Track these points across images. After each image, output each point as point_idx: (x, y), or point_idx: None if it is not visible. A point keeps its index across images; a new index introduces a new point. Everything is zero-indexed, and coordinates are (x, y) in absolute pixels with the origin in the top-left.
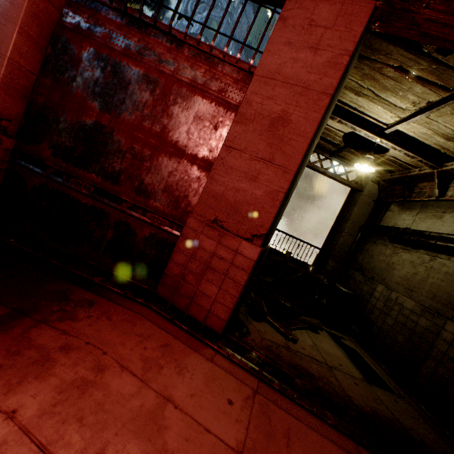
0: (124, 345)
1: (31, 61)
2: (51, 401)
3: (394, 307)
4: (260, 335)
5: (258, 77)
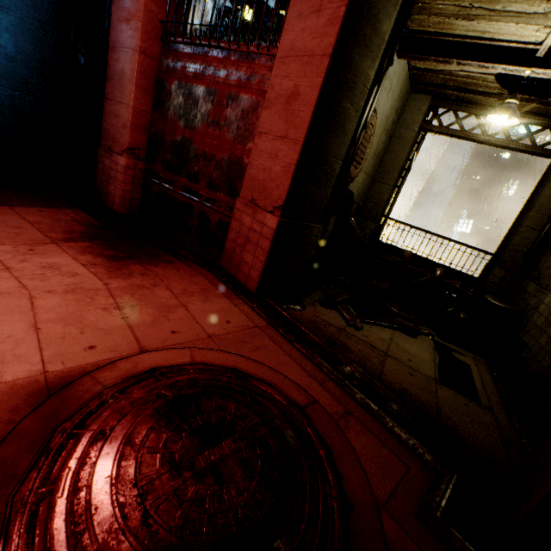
0: (177, 282)
1: (146, 104)
2: (124, 286)
3: None
4: (315, 314)
5: (278, 60)
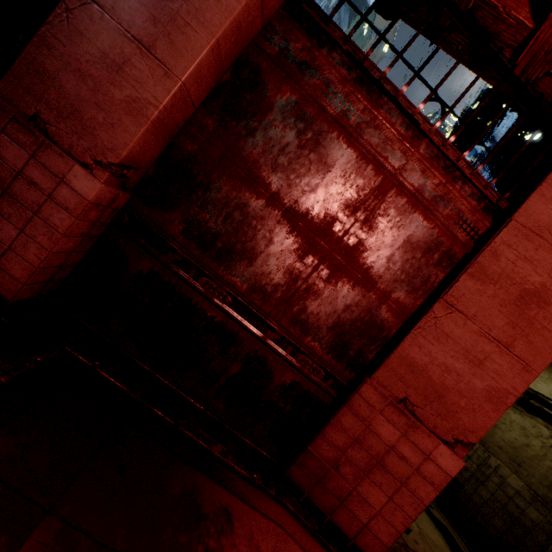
0: None
1: (201, 88)
2: None
3: (492, 477)
4: None
5: (518, 224)
